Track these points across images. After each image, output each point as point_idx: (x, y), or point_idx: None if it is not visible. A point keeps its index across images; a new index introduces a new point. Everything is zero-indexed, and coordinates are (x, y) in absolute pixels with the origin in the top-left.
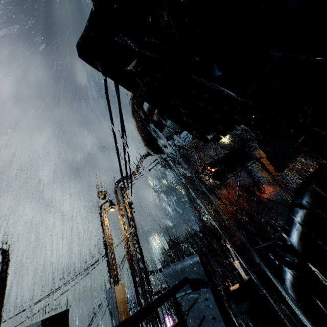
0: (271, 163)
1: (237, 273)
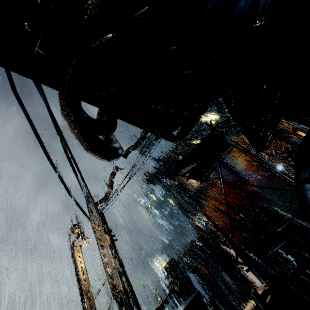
0: (251, 141)
1: (254, 294)
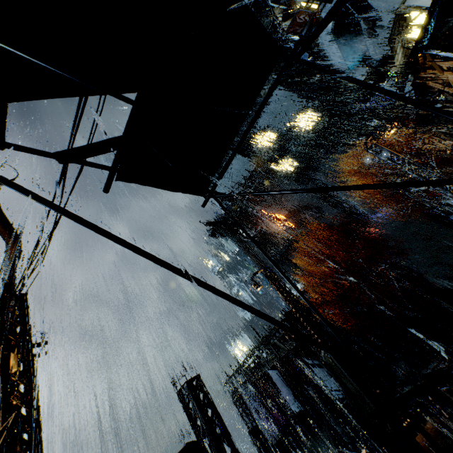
0: None
1: None
